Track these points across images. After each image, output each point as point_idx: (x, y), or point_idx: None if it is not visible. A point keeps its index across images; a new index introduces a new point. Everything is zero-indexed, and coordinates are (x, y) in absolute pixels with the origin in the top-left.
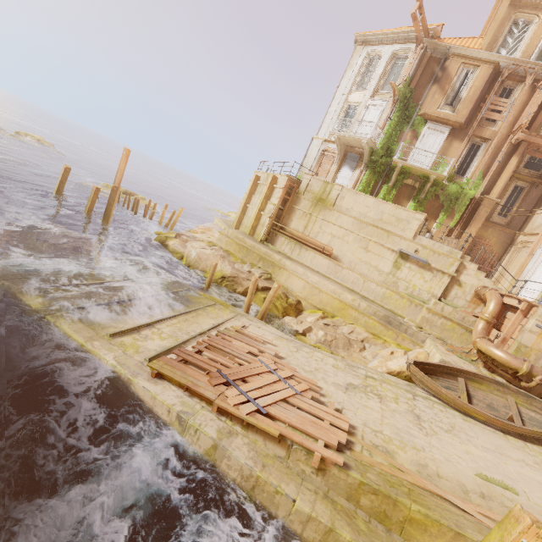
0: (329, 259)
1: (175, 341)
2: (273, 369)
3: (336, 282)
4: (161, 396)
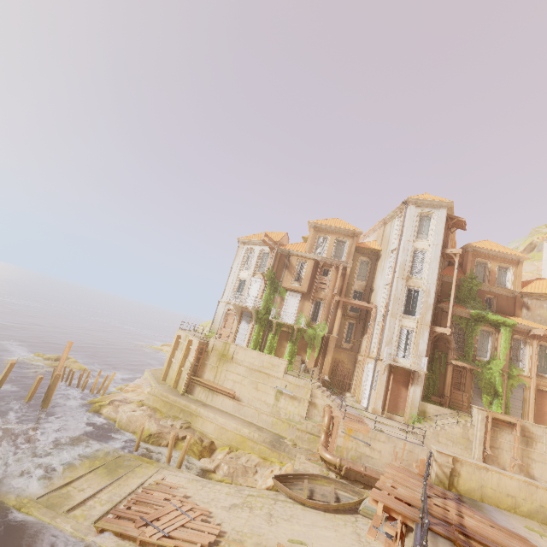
0: (233, 400)
1: (112, 504)
2: (180, 507)
3: (240, 418)
4: (104, 544)
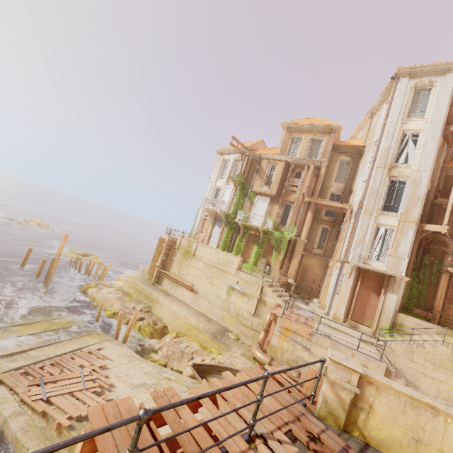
0: (191, 292)
1: (34, 361)
2: (85, 375)
3: (195, 309)
4: None
